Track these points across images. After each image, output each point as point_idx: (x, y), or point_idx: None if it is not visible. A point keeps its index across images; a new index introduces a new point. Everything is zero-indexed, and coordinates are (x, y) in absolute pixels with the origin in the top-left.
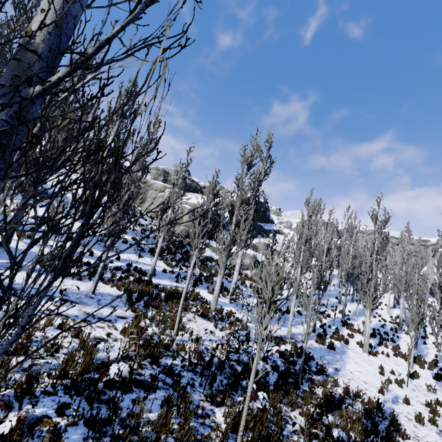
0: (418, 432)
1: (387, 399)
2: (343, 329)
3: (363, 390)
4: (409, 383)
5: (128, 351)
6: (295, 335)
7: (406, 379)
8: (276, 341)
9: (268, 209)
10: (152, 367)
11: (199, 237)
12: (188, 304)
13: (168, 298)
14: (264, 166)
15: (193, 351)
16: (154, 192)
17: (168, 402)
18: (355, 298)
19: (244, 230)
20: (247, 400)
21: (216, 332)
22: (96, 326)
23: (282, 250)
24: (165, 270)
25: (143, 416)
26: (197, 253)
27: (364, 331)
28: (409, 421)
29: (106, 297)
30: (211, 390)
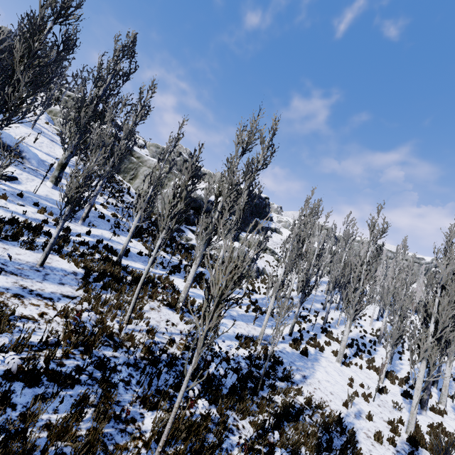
0: (374, 451)
1: (349, 413)
2: (321, 336)
3: (327, 401)
4: (377, 398)
5: (49, 337)
6: (269, 336)
7: (374, 393)
8: (246, 341)
9: (268, 206)
10: (83, 358)
11: (168, 218)
12: (155, 292)
13: (134, 282)
14: (264, 154)
15: (144, 344)
16: (147, 169)
17: (78, 404)
18: (340, 306)
19: (228, 219)
20: (173, 412)
21: (180, 325)
22: (29, 303)
23: (276, 249)
24: (141, 252)
25: (43, 418)
26: (163, 236)
27: (342, 340)
28: (367, 438)
29: (57, 272)
30: (149, 390)
